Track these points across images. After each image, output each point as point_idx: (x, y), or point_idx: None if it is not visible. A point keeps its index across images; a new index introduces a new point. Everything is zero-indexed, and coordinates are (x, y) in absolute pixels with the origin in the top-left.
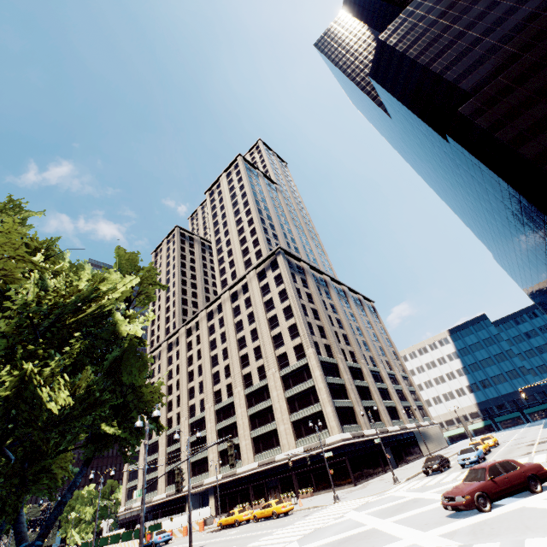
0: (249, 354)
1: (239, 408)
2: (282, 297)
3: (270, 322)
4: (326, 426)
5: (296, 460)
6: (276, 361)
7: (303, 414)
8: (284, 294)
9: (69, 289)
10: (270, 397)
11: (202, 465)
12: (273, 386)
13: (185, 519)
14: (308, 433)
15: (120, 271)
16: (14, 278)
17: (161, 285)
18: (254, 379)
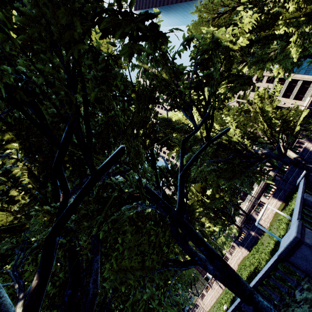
0: None
1: None
2: None
3: None
4: (310, 83)
5: (309, 104)
6: None
7: (296, 91)
8: None
9: None
10: None
11: None
12: None
13: None
14: (304, 94)
15: None
16: None
17: None
18: None
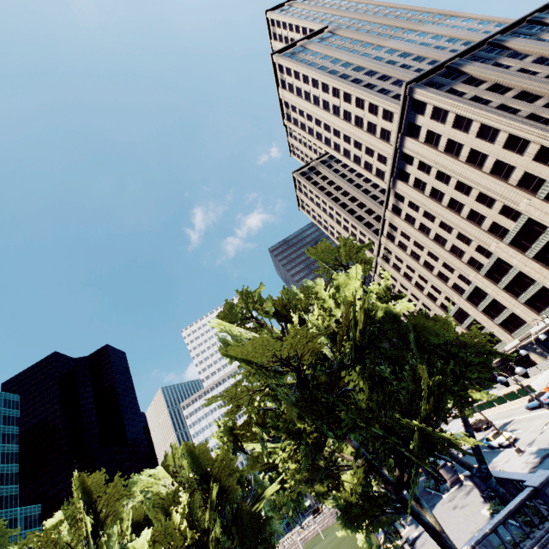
0: (474, 209)
1: (513, 260)
2: (461, 126)
3: (471, 163)
4: None
5: None
6: (520, 191)
7: None
8: (461, 122)
9: (328, 314)
10: (545, 227)
11: (513, 321)
12: (541, 215)
13: (548, 373)
14: None
15: (328, 264)
16: (315, 350)
17: (365, 246)
18: (505, 226)
